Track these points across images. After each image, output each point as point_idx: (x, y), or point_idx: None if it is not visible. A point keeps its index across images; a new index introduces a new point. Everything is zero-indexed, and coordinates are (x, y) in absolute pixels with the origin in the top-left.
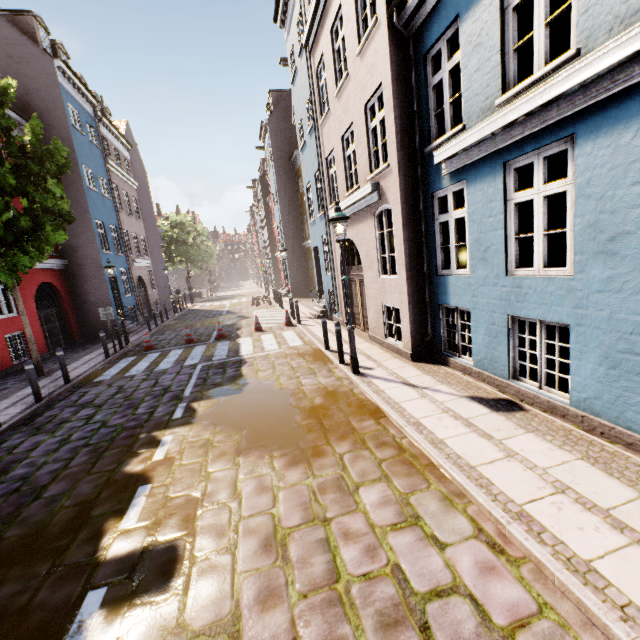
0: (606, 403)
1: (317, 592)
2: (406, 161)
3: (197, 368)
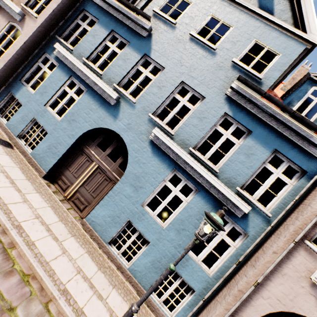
0: (40, 157)
1: None
2: (46, 28)
3: None
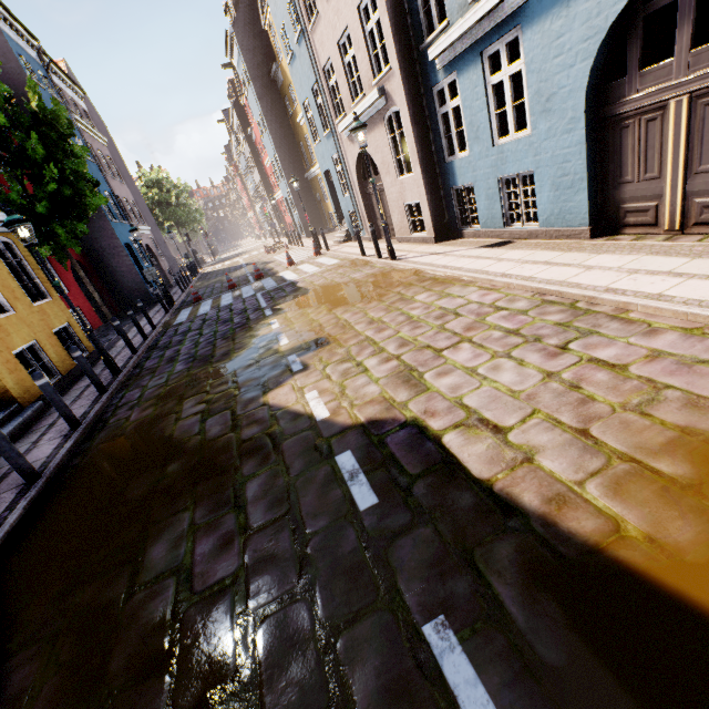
0: (556, 216)
1: (404, 323)
2: (405, 61)
3: (258, 295)
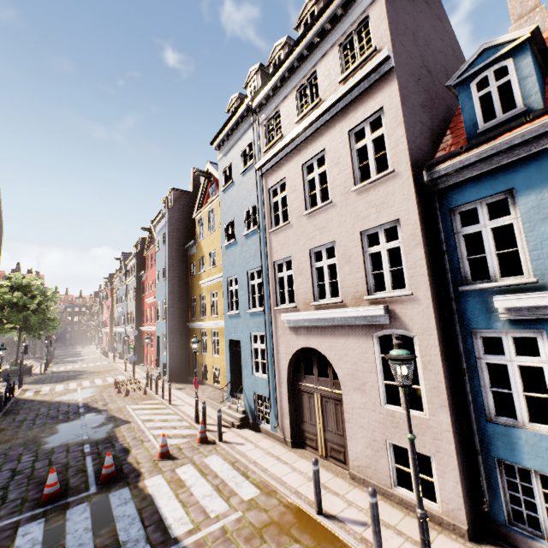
0: None
1: None
2: (436, 293)
3: None
